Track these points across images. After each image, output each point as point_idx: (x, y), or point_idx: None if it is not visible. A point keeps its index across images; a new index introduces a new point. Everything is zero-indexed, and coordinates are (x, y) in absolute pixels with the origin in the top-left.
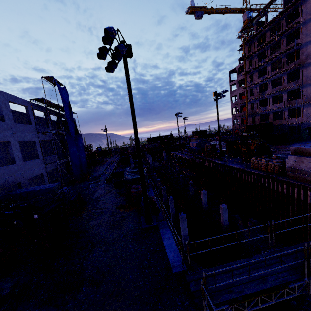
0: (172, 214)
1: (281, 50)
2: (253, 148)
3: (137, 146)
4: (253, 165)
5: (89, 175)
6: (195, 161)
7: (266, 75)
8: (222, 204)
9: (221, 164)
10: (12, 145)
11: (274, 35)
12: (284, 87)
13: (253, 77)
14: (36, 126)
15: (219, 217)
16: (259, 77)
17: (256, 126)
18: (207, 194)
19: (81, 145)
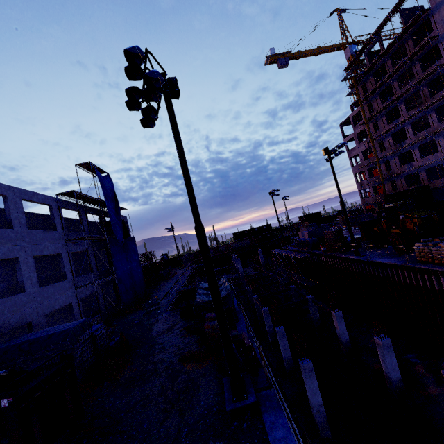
0: (287, 359)
1: (416, 79)
2: (414, 227)
3: (200, 241)
4: (421, 256)
5: (146, 299)
6: (311, 260)
7: (400, 118)
8: (379, 337)
9: (358, 261)
10: (22, 262)
11: (399, 63)
12: (434, 129)
13: (380, 124)
14: (64, 232)
15: (377, 360)
16: (388, 123)
17: (402, 193)
18: (343, 316)
19: (134, 253)
